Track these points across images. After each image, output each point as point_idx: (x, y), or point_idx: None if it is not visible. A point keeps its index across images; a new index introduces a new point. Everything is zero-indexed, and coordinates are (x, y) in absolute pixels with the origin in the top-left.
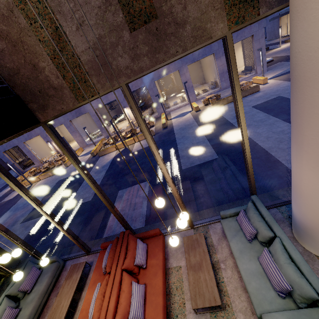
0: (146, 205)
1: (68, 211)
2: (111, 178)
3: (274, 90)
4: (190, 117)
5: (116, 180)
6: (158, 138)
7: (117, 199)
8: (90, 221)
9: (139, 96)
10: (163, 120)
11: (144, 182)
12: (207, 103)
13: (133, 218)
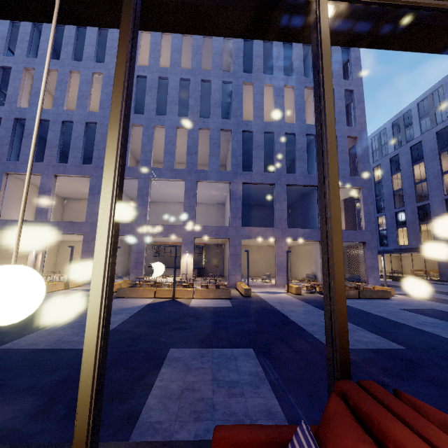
0: (273, 393)
1: (3, 353)
2: (145, 326)
3: (416, 302)
4: (289, 296)
5: (159, 331)
6: (240, 302)
7: (169, 361)
8: (72, 392)
9: (202, 256)
10: (243, 287)
11: (241, 348)
12: (308, 291)
13: (239, 416)
